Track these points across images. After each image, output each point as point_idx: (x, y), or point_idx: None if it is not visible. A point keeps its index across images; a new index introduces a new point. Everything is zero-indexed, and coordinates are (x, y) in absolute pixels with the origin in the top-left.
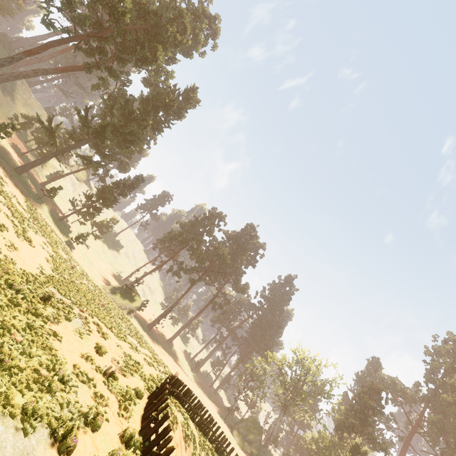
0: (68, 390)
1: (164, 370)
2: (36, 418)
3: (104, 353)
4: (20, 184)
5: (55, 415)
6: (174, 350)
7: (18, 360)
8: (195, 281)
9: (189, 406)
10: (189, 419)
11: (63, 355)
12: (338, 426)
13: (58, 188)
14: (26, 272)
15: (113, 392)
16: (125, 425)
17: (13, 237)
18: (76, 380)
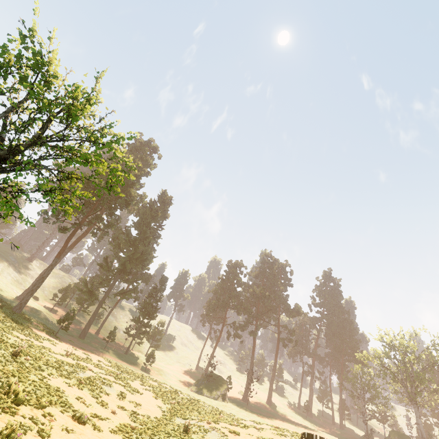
0: None
1: (290, 433)
2: None
3: None
4: (89, 347)
5: None
6: (278, 408)
7: None
8: (255, 332)
9: None
10: None
11: None
12: None
13: (114, 329)
14: (158, 418)
15: None
16: None
17: (131, 396)
18: None
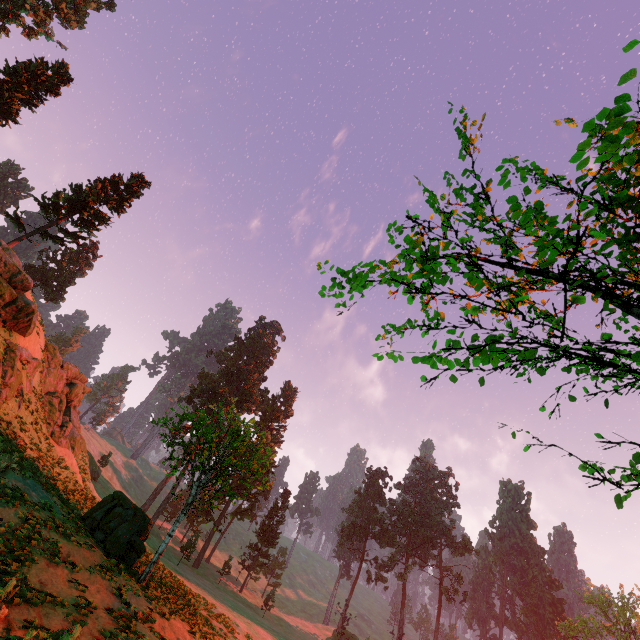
0: None
1: None
2: None
3: None
4: (204, 580)
5: None
6: None
7: None
8: (404, 575)
9: None
10: None
11: None
12: None
13: (230, 559)
14: None
15: None
16: None
17: (256, 639)
18: None
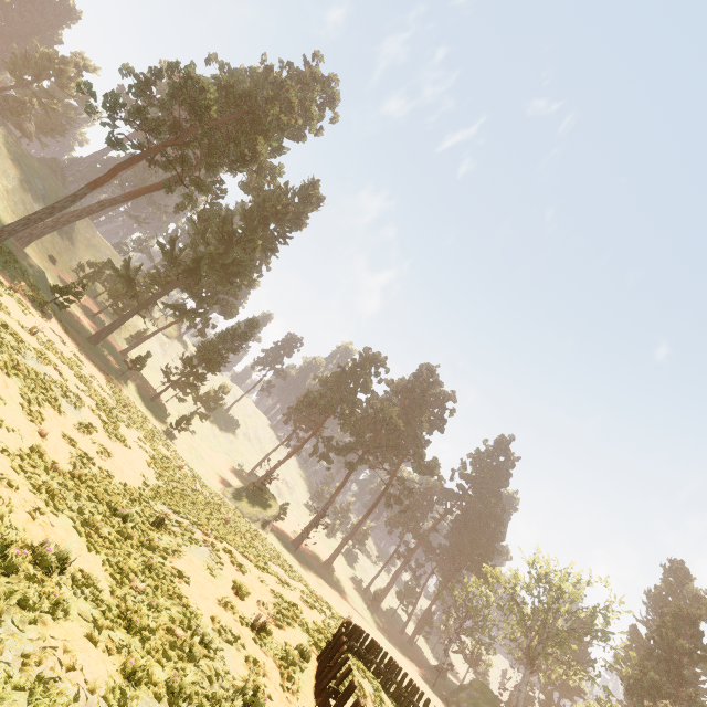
0: (213, 656)
1: (331, 613)
2: (185, 699)
3: (246, 594)
4: (97, 359)
5: (205, 694)
6: (336, 577)
7: (146, 618)
8: (354, 465)
9: (378, 668)
10: (380, 689)
11: (196, 603)
12: (631, 688)
13: (146, 356)
14: (128, 487)
15: (269, 654)
16: (294, 703)
17: (104, 439)
18: (219, 640)
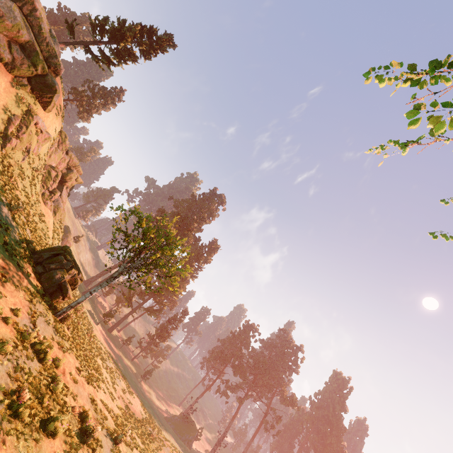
0: None
1: None
2: None
3: None
4: (111, 342)
5: None
6: None
7: None
8: (242, 400)
9: None
10: None
11: None
12: None
13: (133, 336)
14: (139, 419)
15: None
16: None
17: (128, 395)
18: None
